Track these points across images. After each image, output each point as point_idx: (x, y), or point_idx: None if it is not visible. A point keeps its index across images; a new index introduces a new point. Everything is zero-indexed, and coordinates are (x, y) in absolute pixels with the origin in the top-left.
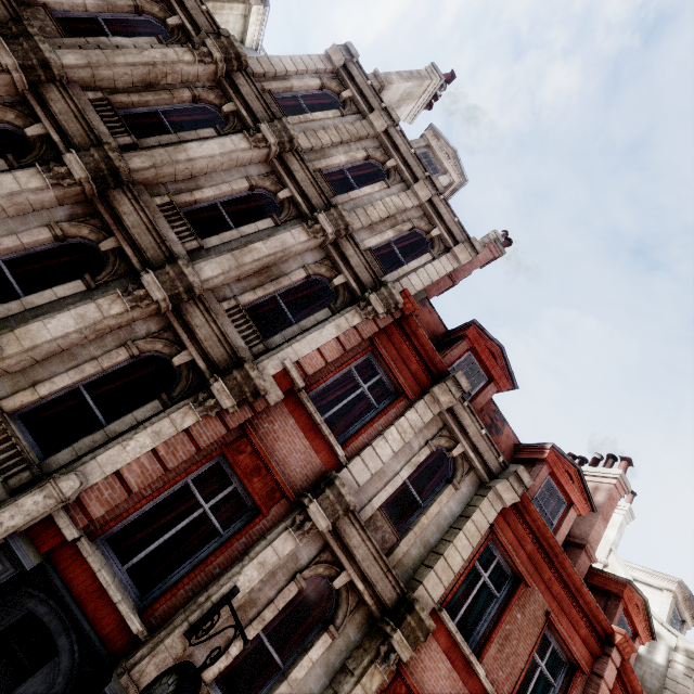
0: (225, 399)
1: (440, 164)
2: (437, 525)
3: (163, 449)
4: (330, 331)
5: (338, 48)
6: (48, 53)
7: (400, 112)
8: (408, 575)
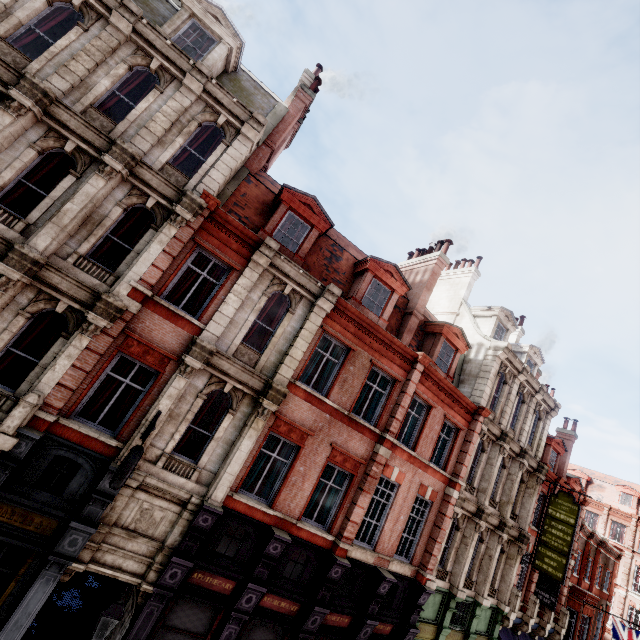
0: (100, 322)
1: (212, 32)
2: (285, 339)
3: (78, 363)
4: (155, 248)
5: None
6: None
7: None
8: (272, 371)
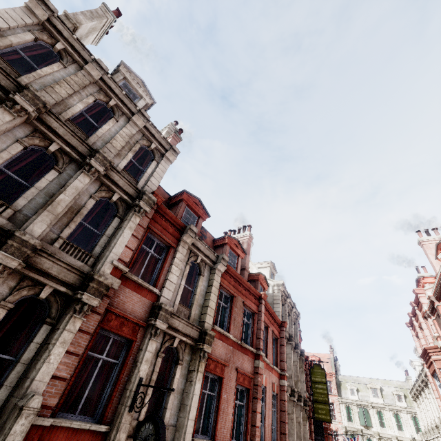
0: (93, 301)
1: (136, 91)
2: (201, 295)
3: (71, 348)
4: (127, 233)
5: (37, 2)
6: None
7: (88, 39)
8: (198, 322)
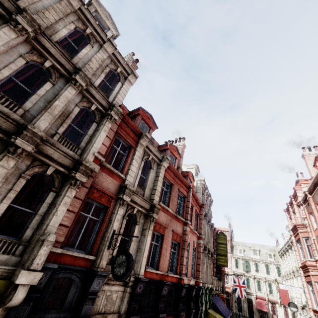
0: (82, 179)
1: (105, 23)
2: (151, 182)
3: (70, 207)
4: (103, 134)
5: None
6: None
7: None
8: (149, 199)
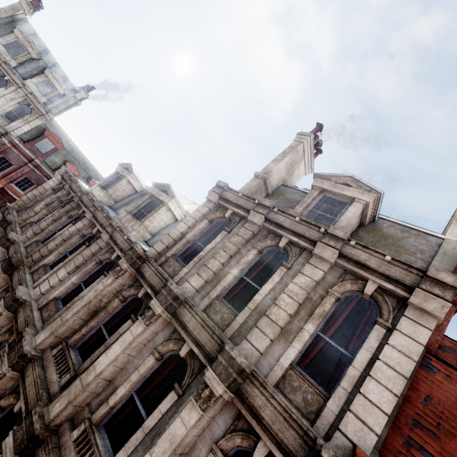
0: None
1: (343, 196)
2: None
3: None
4: None
5: (212, 190)
6: (25, 347)
7: (296, 174)
8: None
